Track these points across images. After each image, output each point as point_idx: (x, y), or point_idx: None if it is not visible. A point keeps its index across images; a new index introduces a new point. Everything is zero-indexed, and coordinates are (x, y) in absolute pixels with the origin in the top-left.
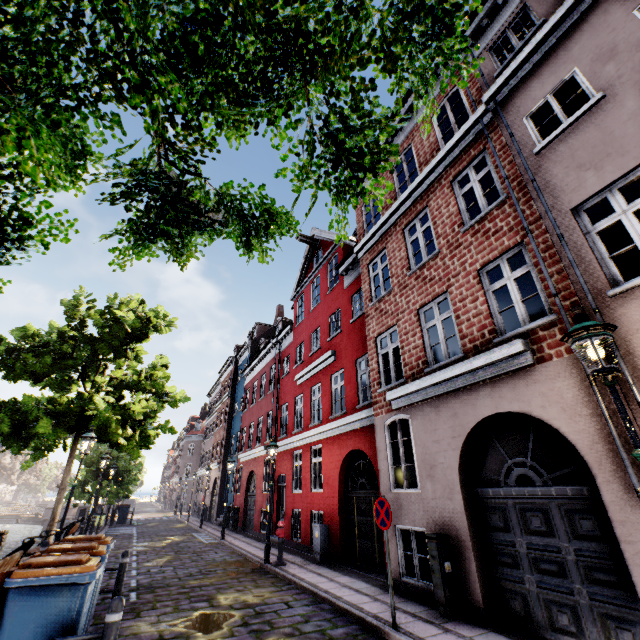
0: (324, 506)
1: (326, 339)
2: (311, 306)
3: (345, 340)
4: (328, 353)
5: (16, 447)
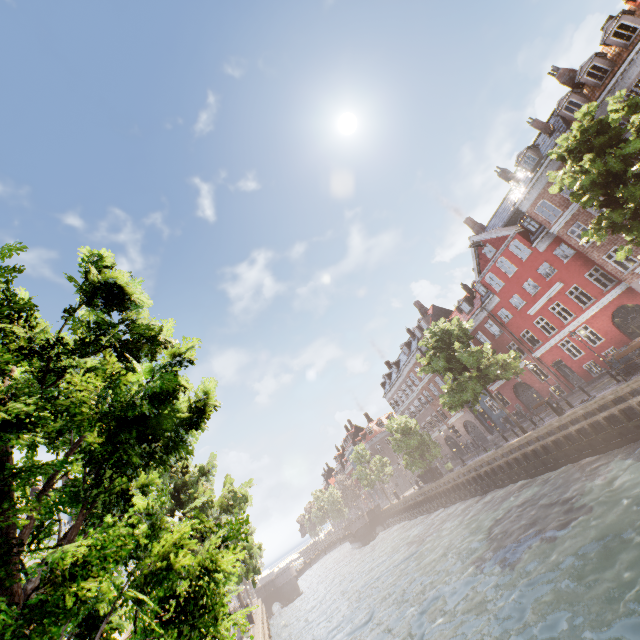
0: (612, 344)
1: (543, 281)
2: (507, 275)
3: (565, 273)
4: (556, 285)
5: (474, 401)
